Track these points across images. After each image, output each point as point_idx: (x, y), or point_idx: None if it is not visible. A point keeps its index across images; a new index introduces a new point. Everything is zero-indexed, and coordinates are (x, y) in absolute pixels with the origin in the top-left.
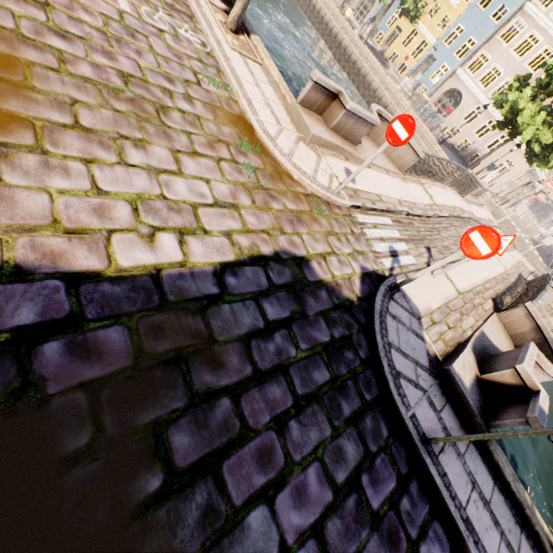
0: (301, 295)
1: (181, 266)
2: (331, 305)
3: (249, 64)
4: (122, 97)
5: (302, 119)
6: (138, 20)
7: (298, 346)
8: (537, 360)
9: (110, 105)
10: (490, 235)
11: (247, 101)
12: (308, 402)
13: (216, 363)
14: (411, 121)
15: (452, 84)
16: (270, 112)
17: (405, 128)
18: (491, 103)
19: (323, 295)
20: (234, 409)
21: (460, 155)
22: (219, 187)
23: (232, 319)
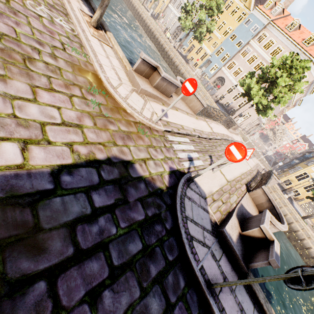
0: (125, 187)
1: (19, 168)
2: (147, 193)
3: (103, 46)
4: None
5: (135, 79)
6: (22, 6)
7: (118, 225)
8: (270, 220)
9: None
10: (240, 147)
11: (99, 65)
12: (122, 271)
13: (37, 249)
14: (195, 82)
15: (220, 74)
16: (115, 73)
17: (192, 85)
18: (238, 84)
19: (142, 186)
20: (49, 290)
21: (226, 109)
22: (68, 113)
23: (62, 209)
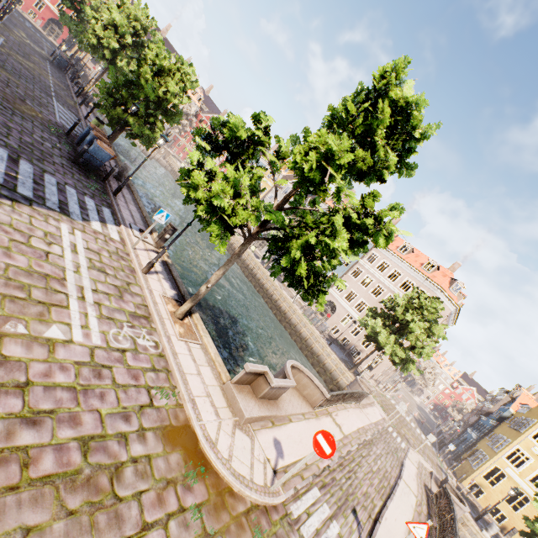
0: None
1: None
2: None
3: (192, 349)
4: (79, 481)
5: (237, 401)
6: (106, 349)
7: None
8: None
9: (64, 508)
10: None
11: (192, 402)
12: None
13: None
14: (332, 438)
15: (327, 297)
16: (210, 404)
17: (328, 443)
18: (356, 313)
19: None
20: None
21: (344, 348)
22: None
23: None
